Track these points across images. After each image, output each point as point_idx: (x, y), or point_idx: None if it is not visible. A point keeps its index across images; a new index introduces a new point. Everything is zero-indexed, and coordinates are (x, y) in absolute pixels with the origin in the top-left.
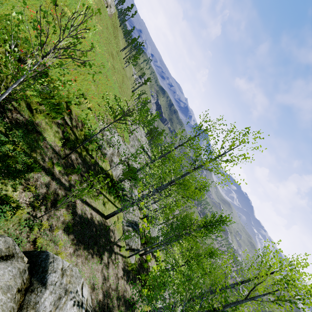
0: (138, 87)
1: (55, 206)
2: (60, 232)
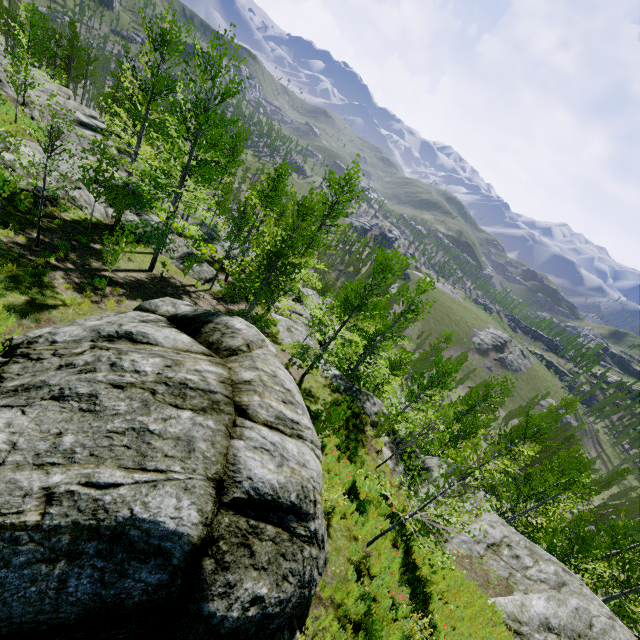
0: None
1: (98, 289)
2: (128, 302)
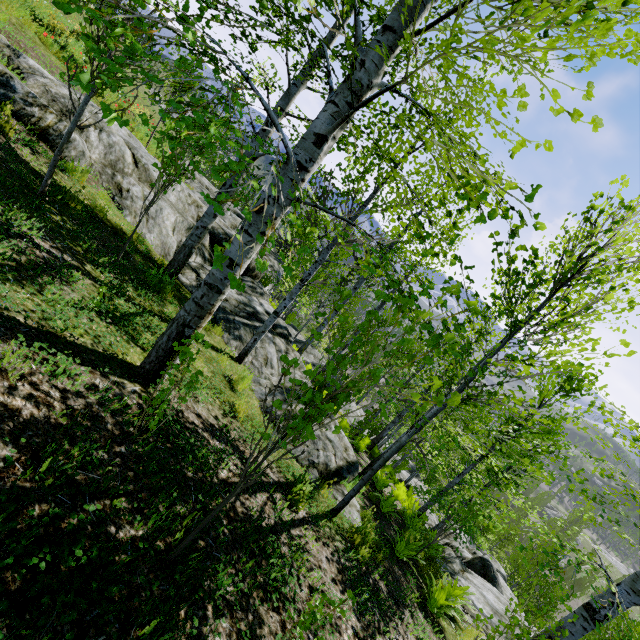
0: None
1: None
2: None
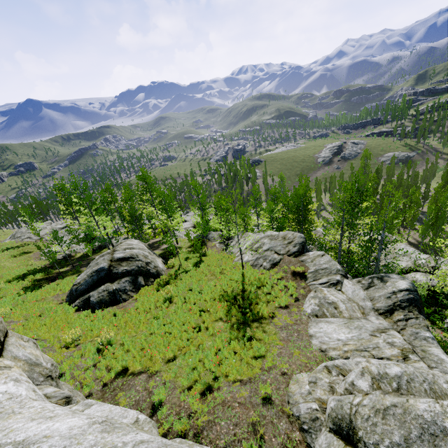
0: None
1: None
2: None
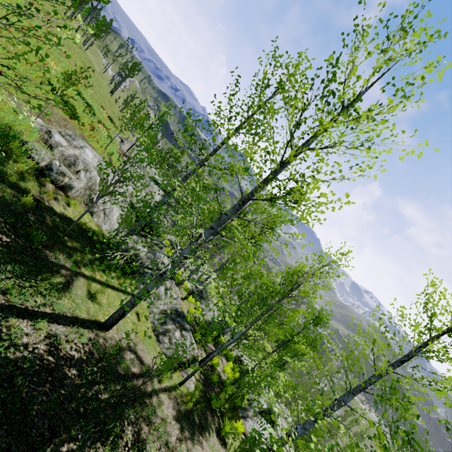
0: (120, 83)
1: None
2: None
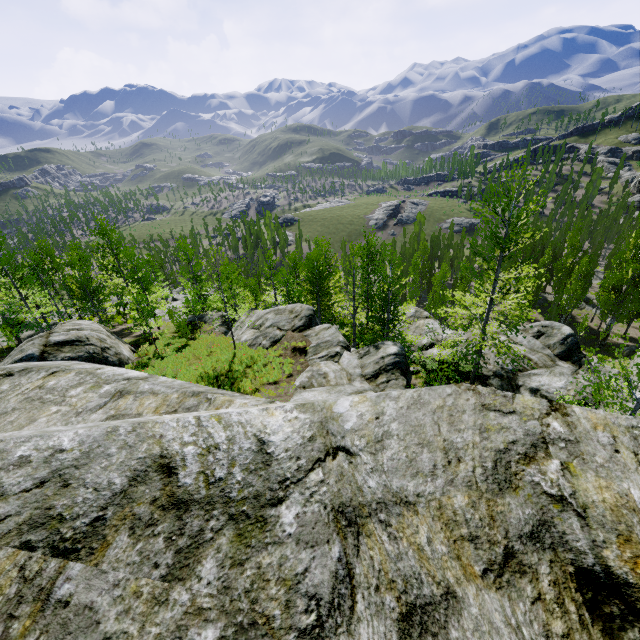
0: None
1: None
2: None
